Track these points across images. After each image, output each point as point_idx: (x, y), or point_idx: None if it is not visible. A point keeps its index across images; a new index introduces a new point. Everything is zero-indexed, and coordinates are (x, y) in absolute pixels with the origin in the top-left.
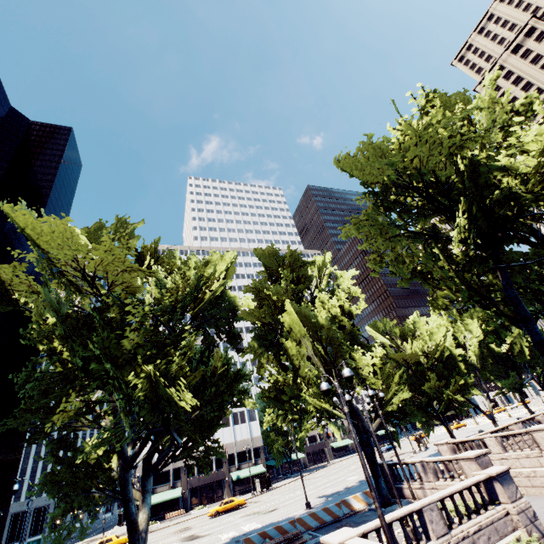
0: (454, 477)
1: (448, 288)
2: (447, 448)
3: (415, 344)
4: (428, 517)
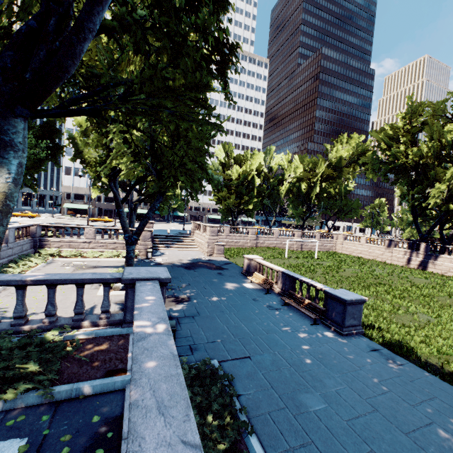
0: (186, 237)
1: (97, 125)
2: (193, 225)
3: (236, 168)
4: (87, 231)
